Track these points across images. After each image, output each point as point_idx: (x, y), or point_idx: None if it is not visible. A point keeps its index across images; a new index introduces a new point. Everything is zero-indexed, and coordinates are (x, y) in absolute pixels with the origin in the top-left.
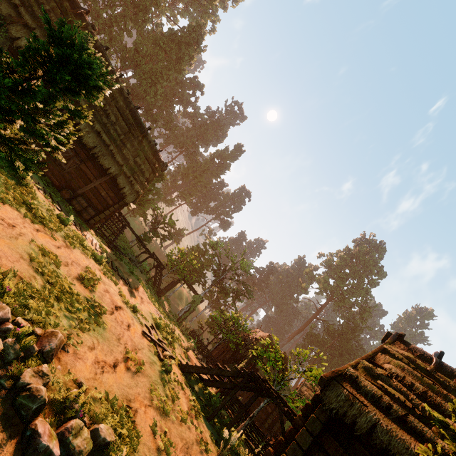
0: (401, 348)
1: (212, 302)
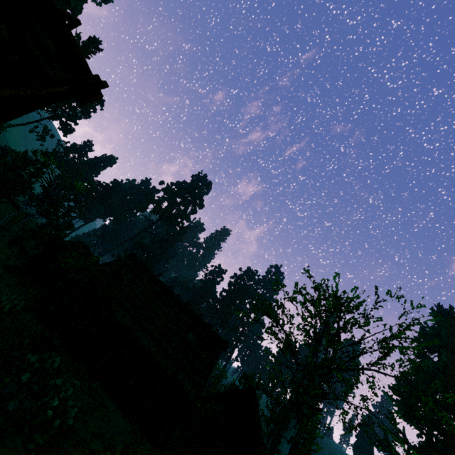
0: (131, 259)
1: (42, 210)
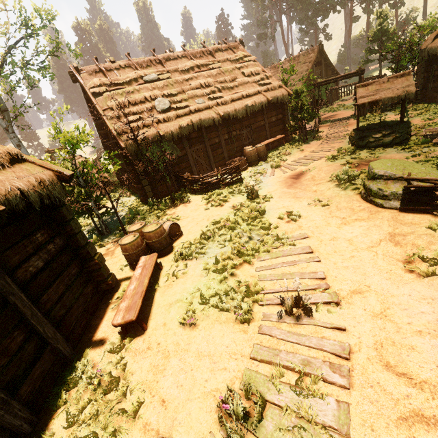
0: None
1: None
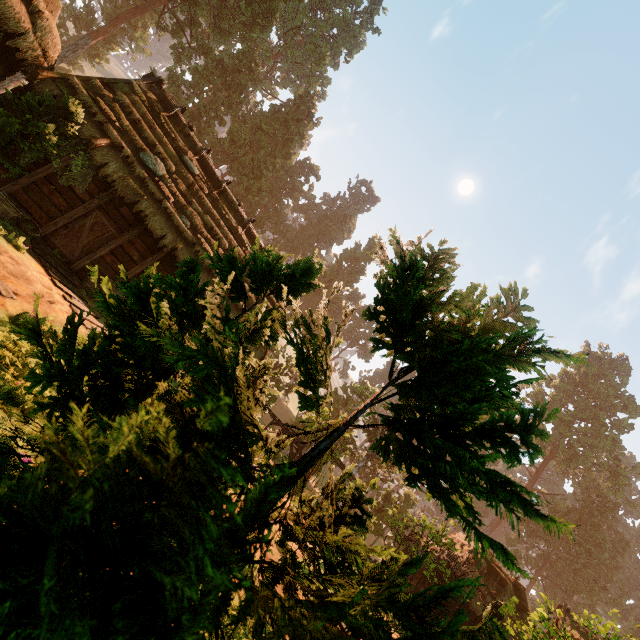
0: None
1: (365, 476)
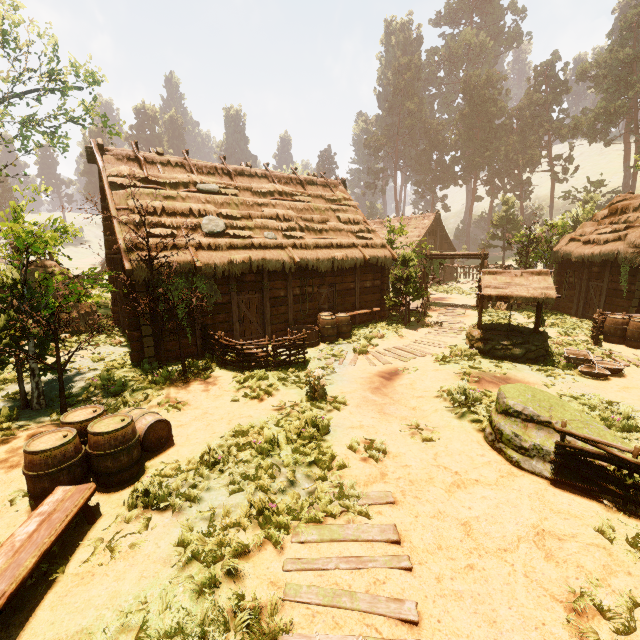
0: None
1: None
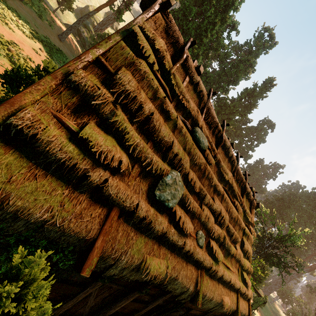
0: None
1: None
